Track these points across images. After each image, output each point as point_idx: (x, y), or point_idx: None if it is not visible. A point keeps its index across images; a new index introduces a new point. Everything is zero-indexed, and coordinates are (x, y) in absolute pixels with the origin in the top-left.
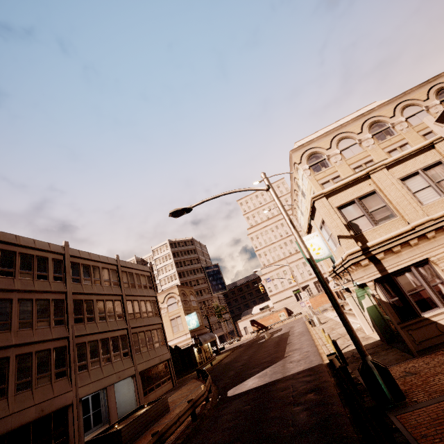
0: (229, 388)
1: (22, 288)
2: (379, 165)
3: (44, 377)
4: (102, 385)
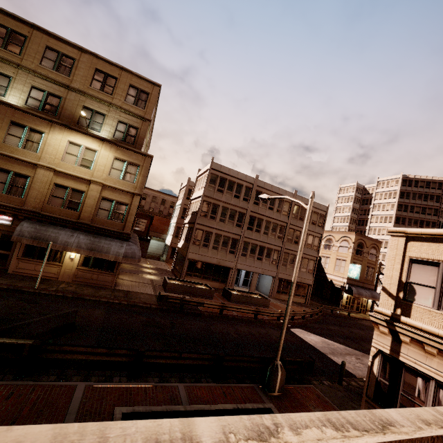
0: (303, 328)
1: (225, 200)
2: None
3: (224, 249)
4: (251, 269)
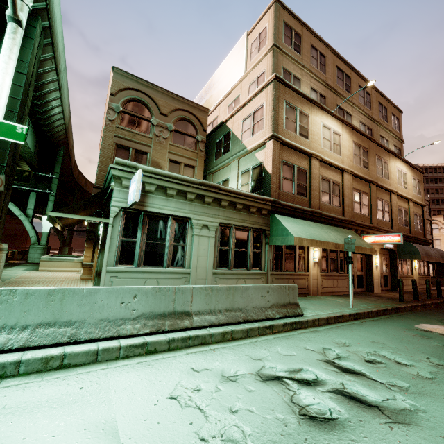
0: None
1: None
2: None
3: None
4: None
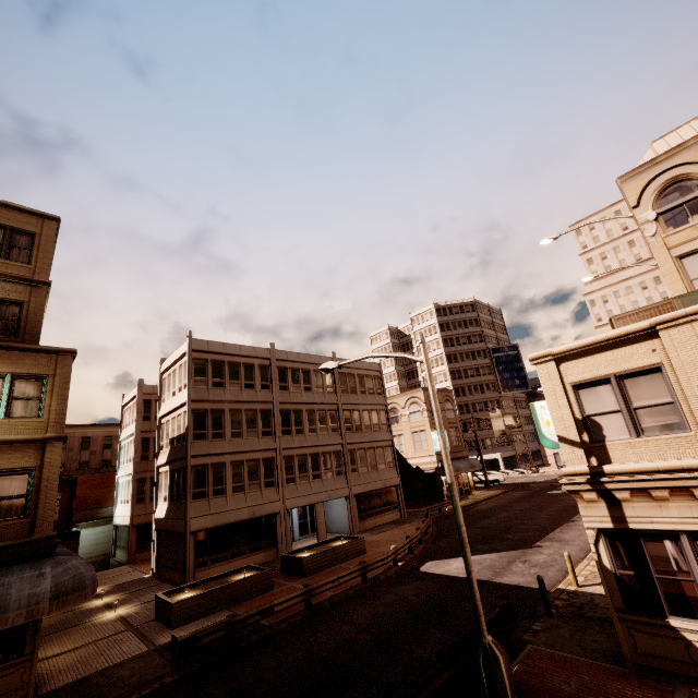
0: (433, 558)
1: (232, 399)
2: (687, 312)
3: (254, 484)
4: (310, 501)
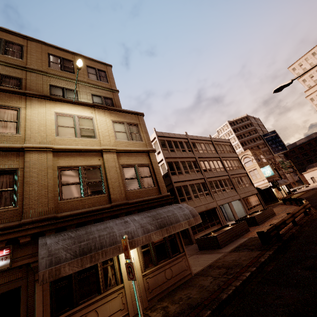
0: None
1: (179, 156)
2: None
3: (201, 194)
4: (226, 201)
